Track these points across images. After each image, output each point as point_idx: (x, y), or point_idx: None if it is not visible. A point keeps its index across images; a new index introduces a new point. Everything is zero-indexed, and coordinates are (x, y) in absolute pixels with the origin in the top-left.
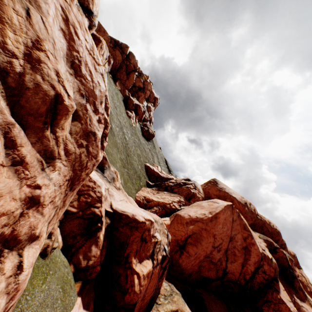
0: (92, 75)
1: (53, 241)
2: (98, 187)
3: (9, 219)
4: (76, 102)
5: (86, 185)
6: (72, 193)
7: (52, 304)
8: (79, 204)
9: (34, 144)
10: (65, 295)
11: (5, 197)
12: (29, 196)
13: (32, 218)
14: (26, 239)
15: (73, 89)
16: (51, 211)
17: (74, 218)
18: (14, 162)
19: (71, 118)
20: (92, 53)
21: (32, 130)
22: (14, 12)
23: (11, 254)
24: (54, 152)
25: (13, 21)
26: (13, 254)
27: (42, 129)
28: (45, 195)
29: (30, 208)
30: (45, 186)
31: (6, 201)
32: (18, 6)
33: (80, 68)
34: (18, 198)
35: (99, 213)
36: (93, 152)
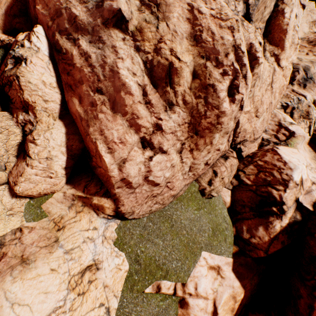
0: (214, 35)
1: (211, 189)
2: (287, 169)
3: (147, 131)
4: (196, 64)
5: (271, 164)
6: (203, 141)
7: (199, 229)
8: (255, 178)
9: (161, 96)
10: (213, 237)
11: (144, 119)
12: (156, 123)
13: (160, 137)
14: (157, 148)
15: (194, 56)
16: (175, 141)
17: (247, 190)
18: (146, 102)
19: (188, 77)
20: (219, 15)
21: (160, 89)
22: (150, 33)
23: (150, 151)
24: (173, 101)
25: (149, 37)
26: (152, 152)
27: (164, 87)
28: (165, 125)
29: (158, 131)
30: (165, 120)
31: (145, 121)
32: (152, 28)
33: (200, 36)
34: (150, 122)
35: (276, 196)
36: (214, 103)
